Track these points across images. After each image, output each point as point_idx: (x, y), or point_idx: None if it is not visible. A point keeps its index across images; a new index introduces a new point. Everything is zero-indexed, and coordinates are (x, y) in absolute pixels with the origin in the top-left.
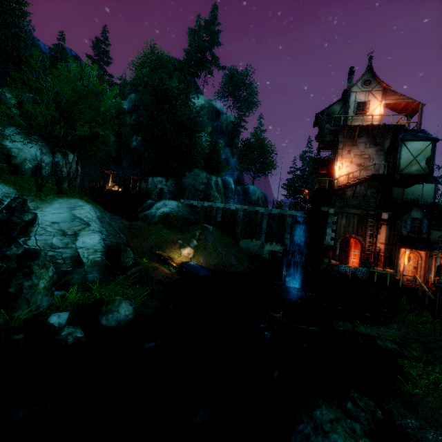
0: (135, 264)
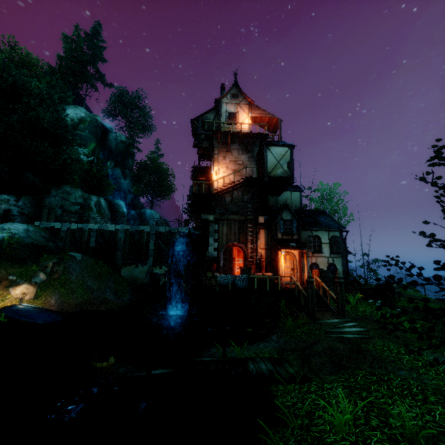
0: None
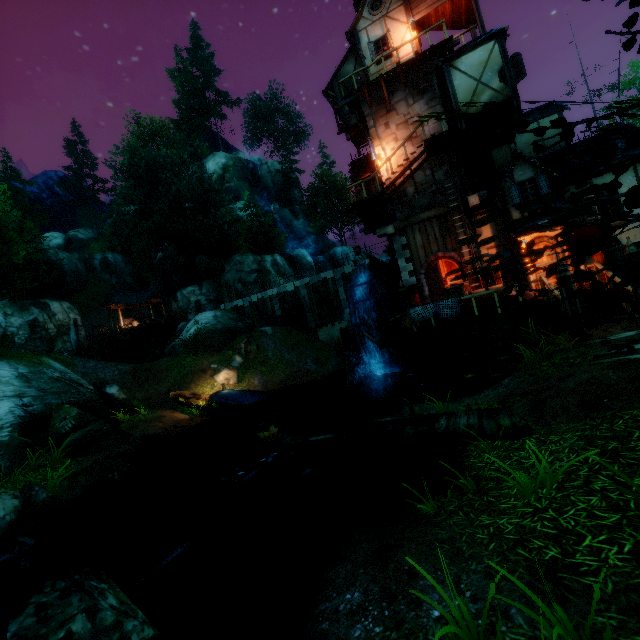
0: (78, 427)
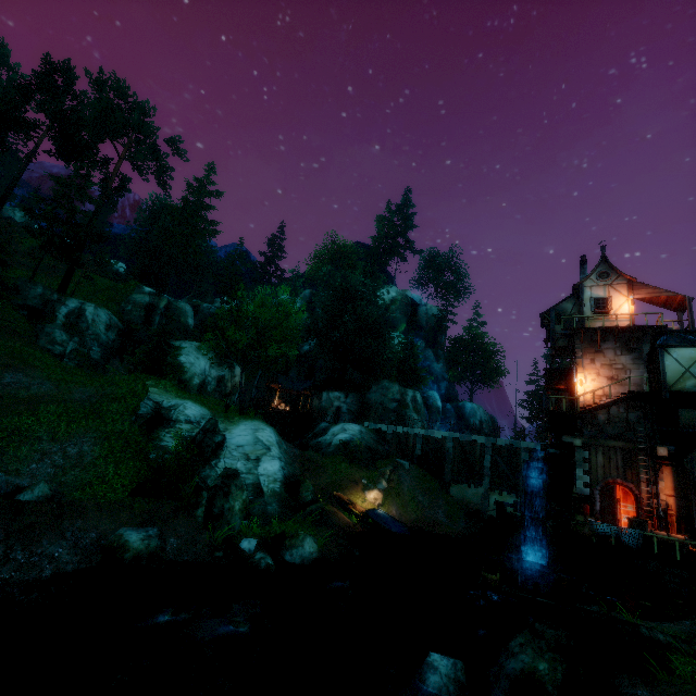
0: (314, 500)
